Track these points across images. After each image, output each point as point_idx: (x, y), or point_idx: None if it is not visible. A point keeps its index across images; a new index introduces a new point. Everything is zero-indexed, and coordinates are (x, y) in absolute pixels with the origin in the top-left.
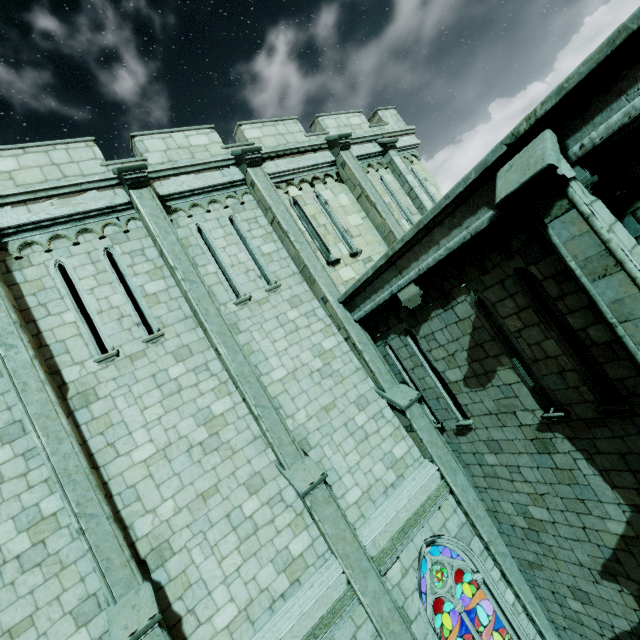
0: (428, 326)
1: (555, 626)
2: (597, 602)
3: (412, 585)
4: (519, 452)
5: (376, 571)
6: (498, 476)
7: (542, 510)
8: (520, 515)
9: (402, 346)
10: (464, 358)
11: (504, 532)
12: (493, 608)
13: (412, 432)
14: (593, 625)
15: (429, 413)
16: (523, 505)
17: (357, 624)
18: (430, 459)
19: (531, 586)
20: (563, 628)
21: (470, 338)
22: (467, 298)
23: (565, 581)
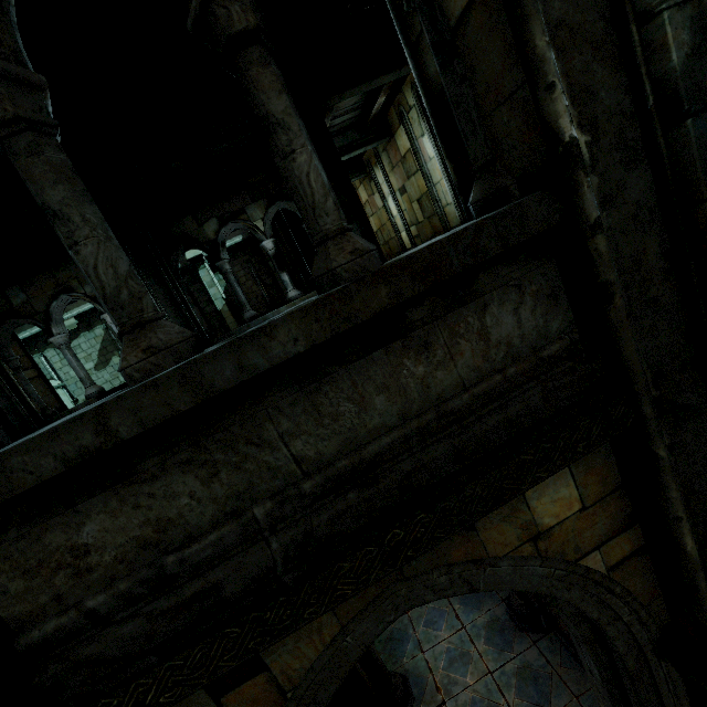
0: (78, 341)
1: None
2: None
3: None
4: None
5: None
6: None
7: None
8: None
9: (56, 355)
10: (97, 355)
11: None
12: None
13: None
14: None
15: (68, 395)
16: None
17: None
18: None
19: None
20: None
21: (101, 345)
22: (102, 326)
23: None
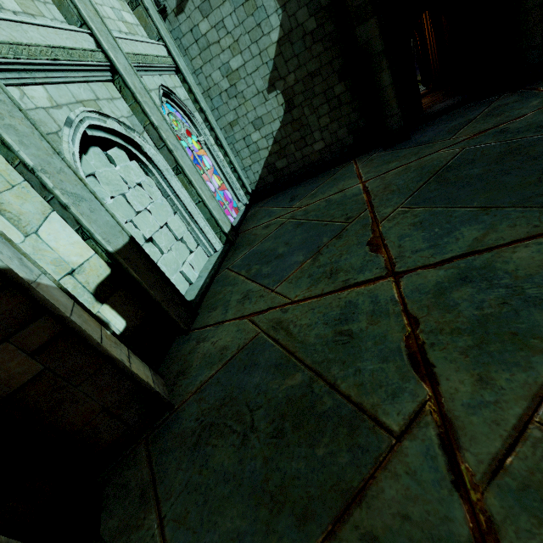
0: None
1: (246, 171)
2: (266, 120)
3: (156, 102)
4: (223, 2)
5: (124, 53)
6: (210, 44)
7: (238, 57)
8: (225, 77)
9: None
10: None
11: (215, 107)
12: (212, 164)
13: (138, 7)
14: (264, 144)
15: None
16: (227, 63)
17: (112, 96)
18: (157, 38)
19: (232, 148)
20: (250, 167)
21: None
22: None
23: (251, 119)
